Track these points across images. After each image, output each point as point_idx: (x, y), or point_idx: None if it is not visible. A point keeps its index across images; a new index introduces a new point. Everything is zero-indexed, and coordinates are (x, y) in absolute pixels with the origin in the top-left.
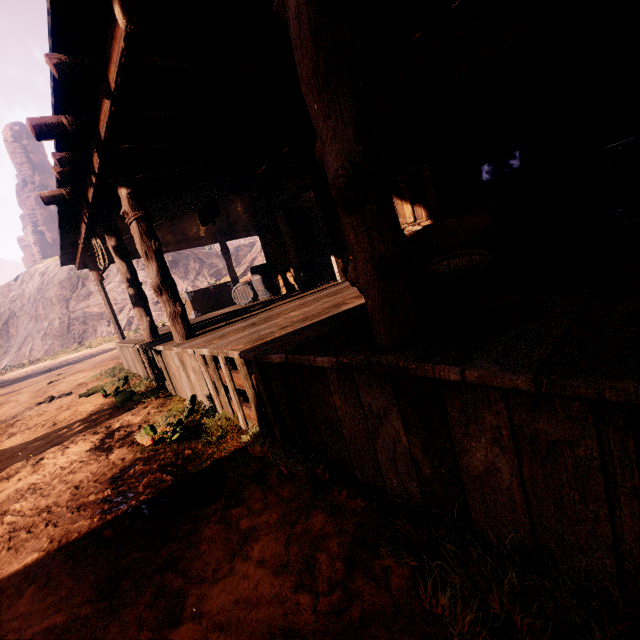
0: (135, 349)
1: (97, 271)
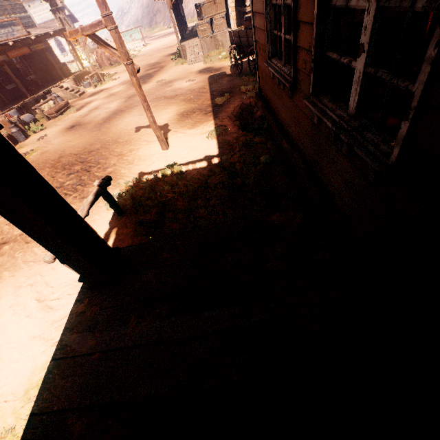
0: None
1: (181, 2)
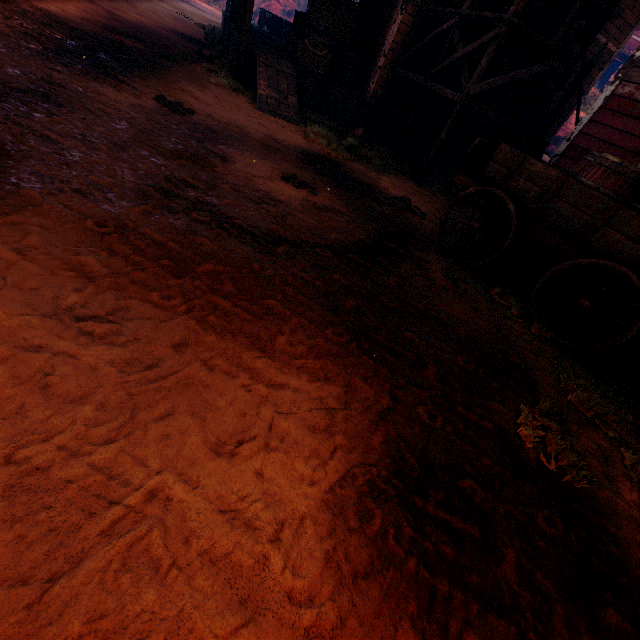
0: (224, 18)
1: None
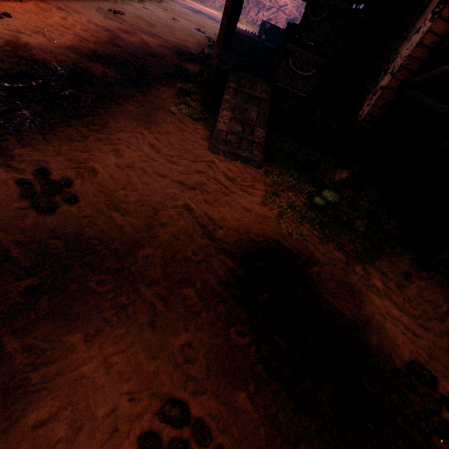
0: None
1: None
